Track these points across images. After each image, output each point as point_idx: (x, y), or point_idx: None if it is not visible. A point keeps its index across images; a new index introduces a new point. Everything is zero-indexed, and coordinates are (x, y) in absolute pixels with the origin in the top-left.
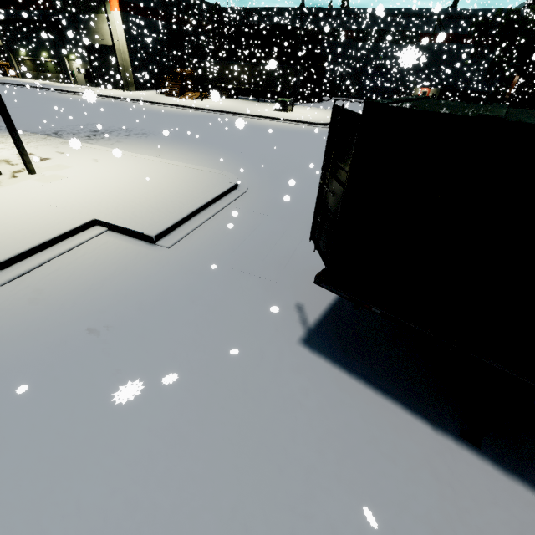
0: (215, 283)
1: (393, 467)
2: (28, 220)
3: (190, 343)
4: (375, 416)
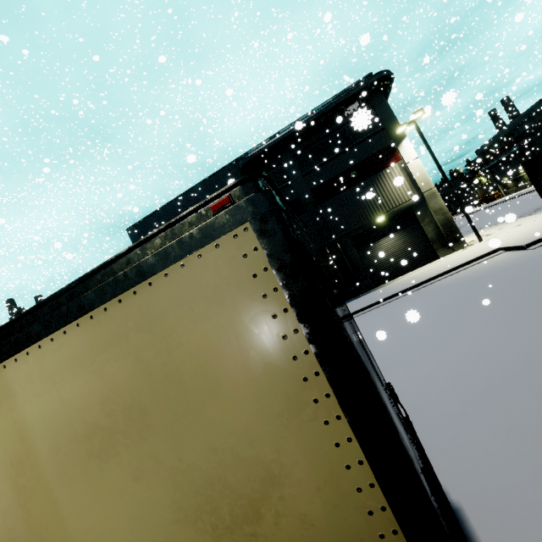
0: None
1: None
2: (470, 255)
3: (512, 272)
4: None
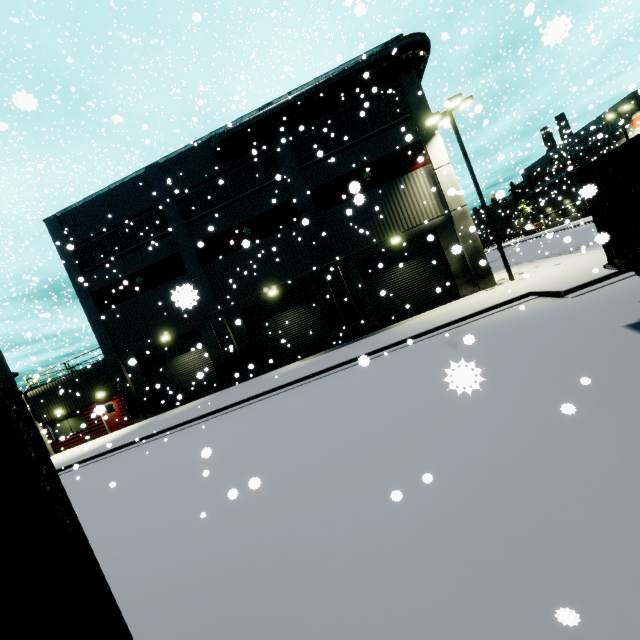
0: (588, 308)
1: (620, 361)
2: (496, 298)
3: (543, 329)
4: (639, 348)
